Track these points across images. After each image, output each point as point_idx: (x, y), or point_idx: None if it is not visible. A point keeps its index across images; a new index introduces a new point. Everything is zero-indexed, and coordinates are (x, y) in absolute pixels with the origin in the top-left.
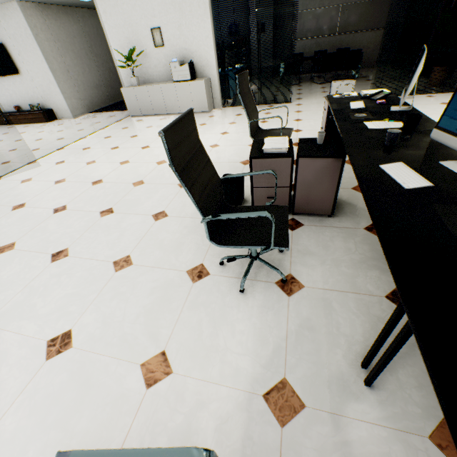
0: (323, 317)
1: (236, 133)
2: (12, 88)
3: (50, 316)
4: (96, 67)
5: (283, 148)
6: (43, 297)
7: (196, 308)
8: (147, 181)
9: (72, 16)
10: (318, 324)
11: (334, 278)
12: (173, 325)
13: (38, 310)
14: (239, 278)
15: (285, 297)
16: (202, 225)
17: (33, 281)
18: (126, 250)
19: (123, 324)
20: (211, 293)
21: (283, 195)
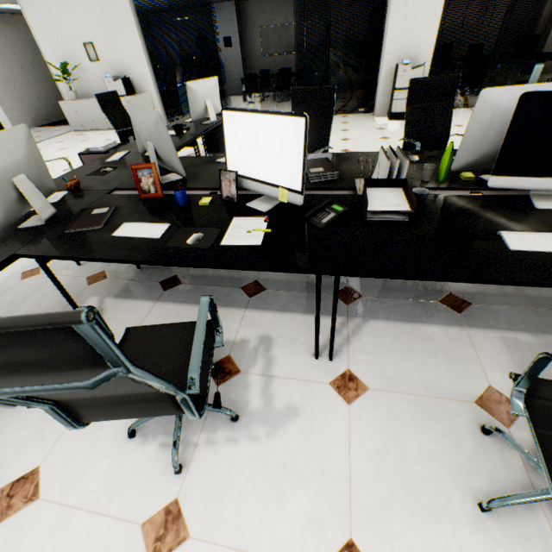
0: None
1: None
2: None
3: None
4: (43, 78)
5: (101, 148)
6: None
7: None
8: None
9: (11, 24)
10: None
11: None
12: None
13: None
14: None
15: None
16: None
17: None
18: None
19: None
20: None
21: None
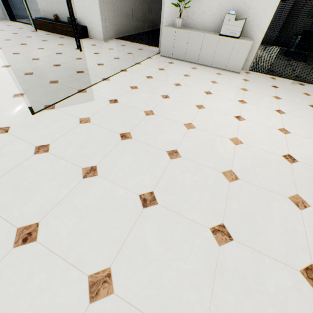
0: None
1: (295, 117)
2: None
3: None
4: None
5: None
6: None
7: None
8: (240, 175)
9: None
10: None
11: None
12: None
13: None
14: None
15: None
16: None
17: None
18: None
19: None
20: None
21: None
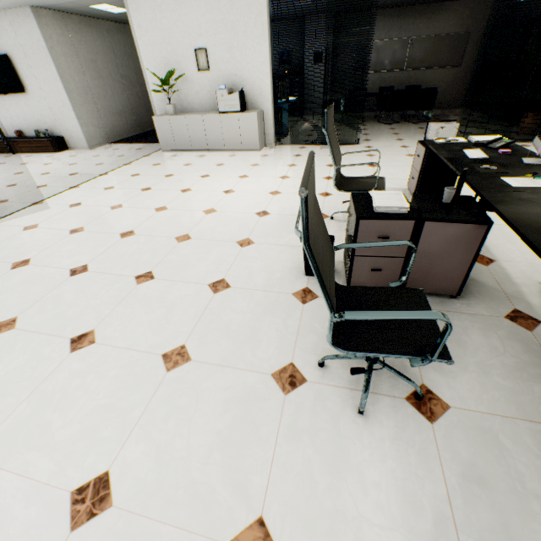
0: (494, 461)
1: (300, 178)
2: (14, 109)
3: (73, 446)
4: (120, 90)
5: (403, 207)
6: (60, 410)
7: (298, 438)
8: (195, 236)
9: (96, 29)
10: (490, 474)
11: (489, 394)
12: (268, 468)
13: (55, 434)
14: (351, 388)
15: (427, 424)
16: (280, 302)
17: (45, 383)
18: (178, 337)
19: (189, 464)
20: (315, 412)
21: (393, 267)
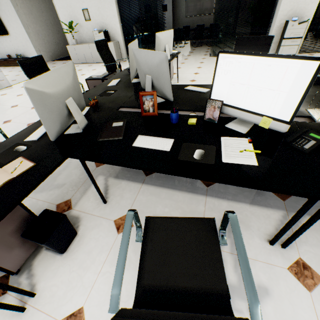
0: None
1: None
2: (5, 44)
3: None
4: (57, 31)
5: (99, 76)
6: None
7: None
8: None
9: None
10: None
11: None
12: None
13: None
14: None
15: None
16: None
17: None
18: (35, 120)
19: None
20: None
21: None
